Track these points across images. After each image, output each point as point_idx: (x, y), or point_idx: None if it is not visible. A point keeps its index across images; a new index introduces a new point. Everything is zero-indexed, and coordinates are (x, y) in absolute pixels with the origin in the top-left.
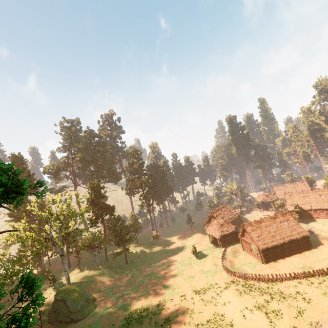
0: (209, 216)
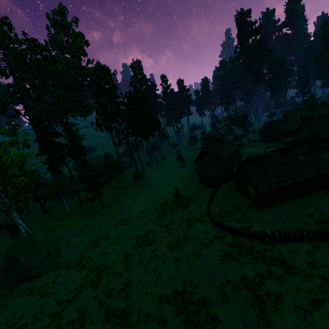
0: (200, 151)
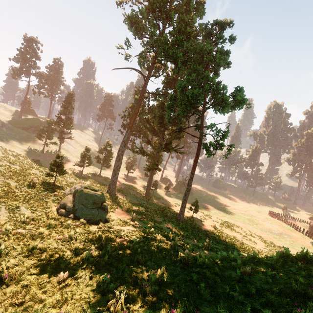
0: None
